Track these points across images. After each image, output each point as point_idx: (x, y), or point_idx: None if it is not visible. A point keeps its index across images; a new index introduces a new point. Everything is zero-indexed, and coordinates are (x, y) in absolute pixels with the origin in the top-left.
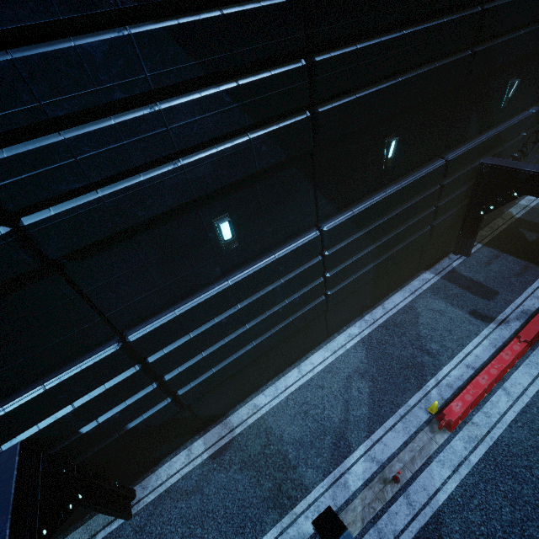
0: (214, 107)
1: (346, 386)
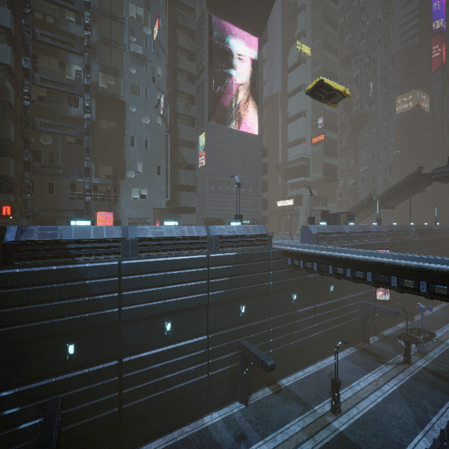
0: (426, 252)
1: (444, 313)
